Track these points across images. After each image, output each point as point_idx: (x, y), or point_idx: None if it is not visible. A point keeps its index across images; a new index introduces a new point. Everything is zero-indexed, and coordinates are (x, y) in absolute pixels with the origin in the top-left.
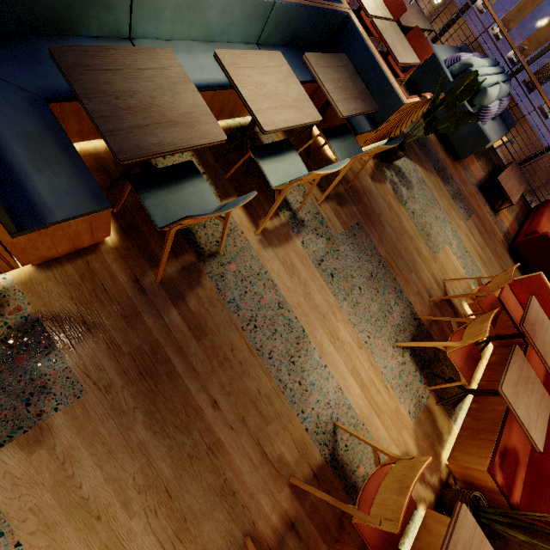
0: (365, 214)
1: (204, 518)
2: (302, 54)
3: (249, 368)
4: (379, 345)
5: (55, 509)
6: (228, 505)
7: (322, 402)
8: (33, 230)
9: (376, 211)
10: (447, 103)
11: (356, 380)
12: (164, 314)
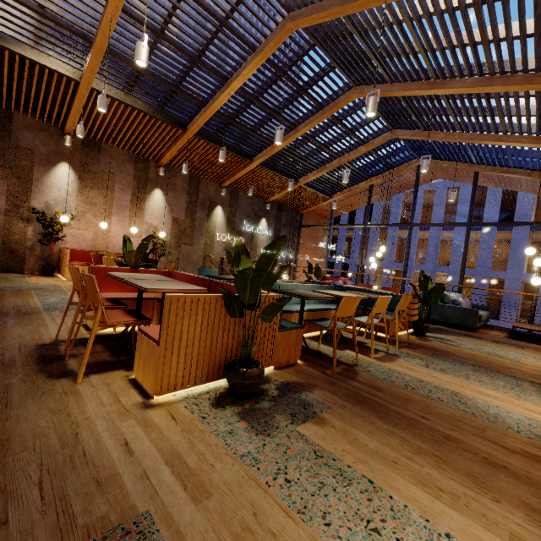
0: (434, 350)
1: (492, 478)
2: None
3: (430, 404)
4: (535, 399)
5: (358, 453)
6: (508, 474)
7: (523, 424)
8: (283, 330)
9: (441, 349)
10: (423, 289)
11: (540, 415)
12: (349, 383)
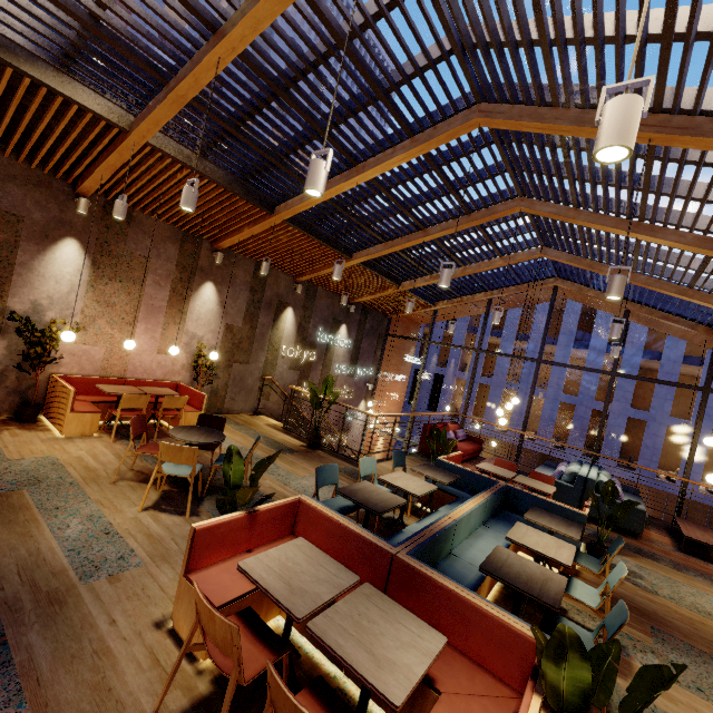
0: (645, 616)
1: None
2: (501, 517)
3: None
4: None
5: None
6: None
7: None
8: None
9: (648, 609)
10: (607, 502)
11: None
12: None
